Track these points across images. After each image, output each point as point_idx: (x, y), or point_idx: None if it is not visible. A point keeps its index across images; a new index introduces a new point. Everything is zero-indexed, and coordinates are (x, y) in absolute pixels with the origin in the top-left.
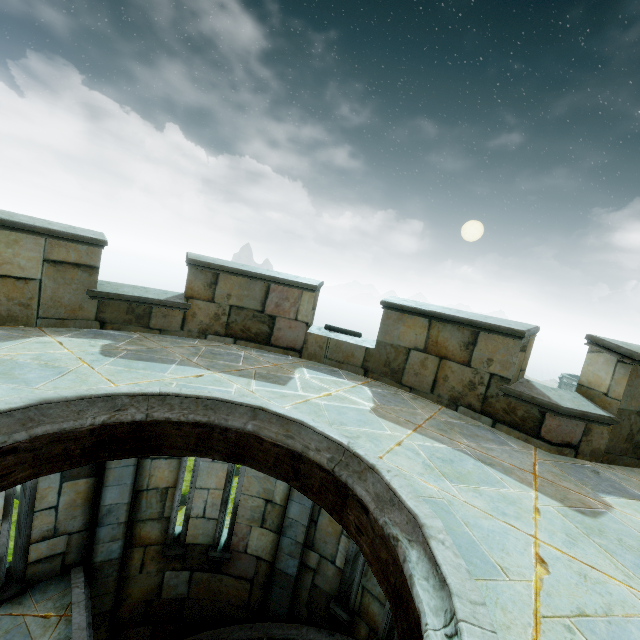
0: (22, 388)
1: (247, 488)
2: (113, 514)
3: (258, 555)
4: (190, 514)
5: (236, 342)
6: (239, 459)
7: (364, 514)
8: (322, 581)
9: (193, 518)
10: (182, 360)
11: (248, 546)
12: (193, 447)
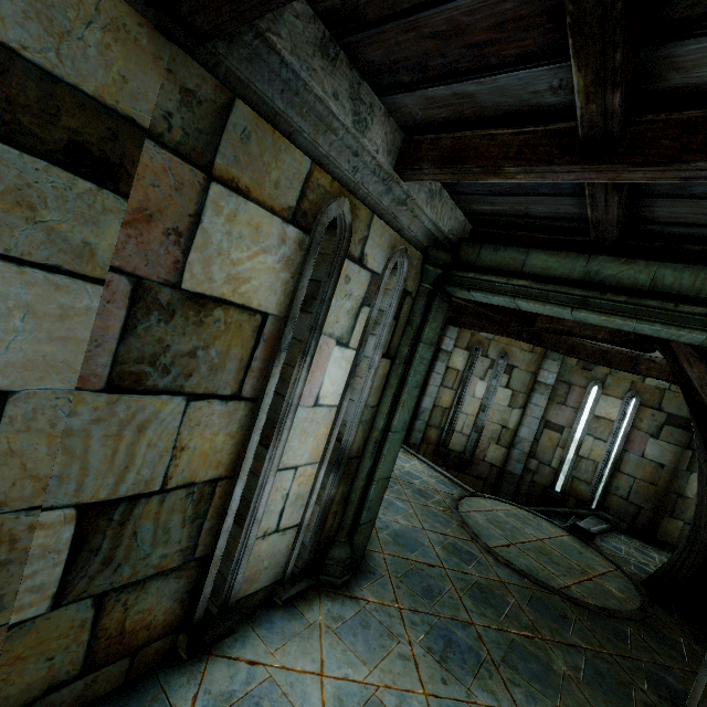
0: None
1: (491, 417)
2: (423, 414)
3: (492, 463)
4: (454, 429)
5: None
6: (571, 353)
7: (652, 363)
8: (539, 478)
9: (455, 432)
10: None
11: (486, 456)
12: (552, 345)
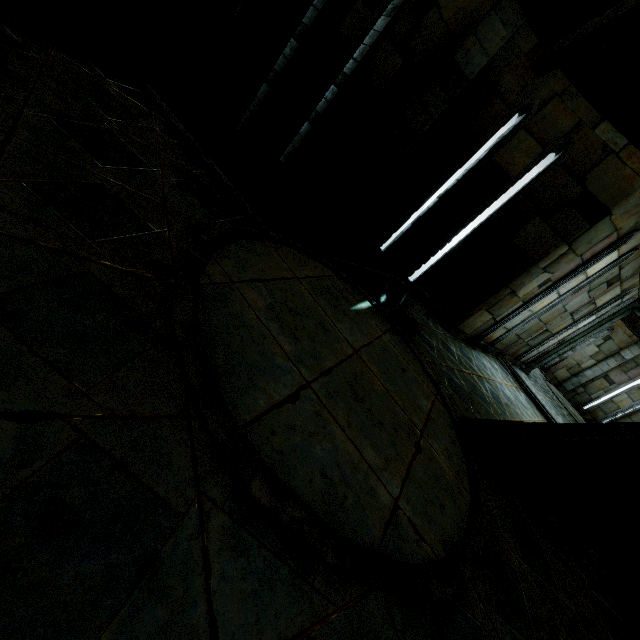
0: None
1: (575, 356)
2: None
3: (556, 377)
4: None
5: None
6: None
7: None
8: (578, 398)
9: None
10: None
11: (555, 372)
12: None
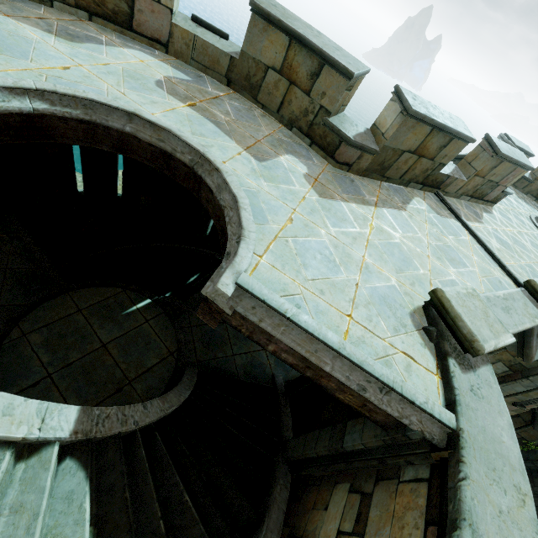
0: (526, 210)
1: None
2: None
3: None
4: None
5: (535, 200)
6: None
7: None
8: None
9: None
10: (533, 207)
11: None
12: None
